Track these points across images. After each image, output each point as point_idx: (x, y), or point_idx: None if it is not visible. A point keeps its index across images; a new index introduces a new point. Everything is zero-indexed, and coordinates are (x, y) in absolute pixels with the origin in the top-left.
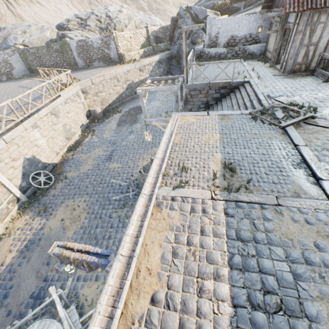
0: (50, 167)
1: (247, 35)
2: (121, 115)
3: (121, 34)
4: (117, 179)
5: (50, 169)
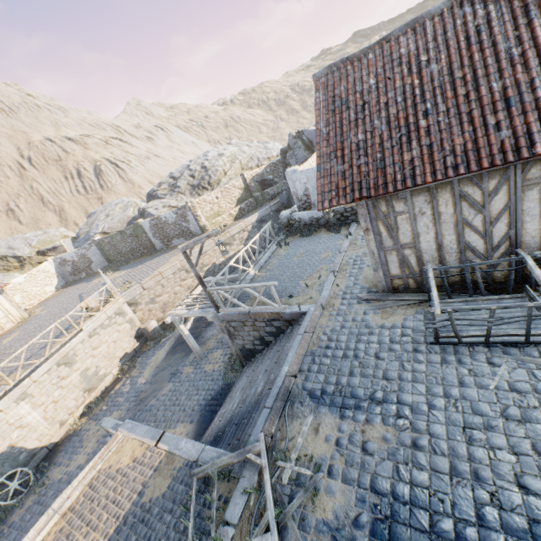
0: (42, 453)
1: None
2: None
3: (201, 199)
4: None
5: (42, 456)
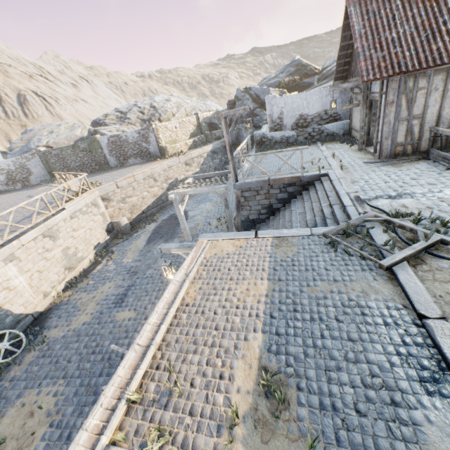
0: (28, 320)
1: (321, 112)
2: (155, 226)
3: (163, 124)
4: (122, 344)
5: (27, 323)
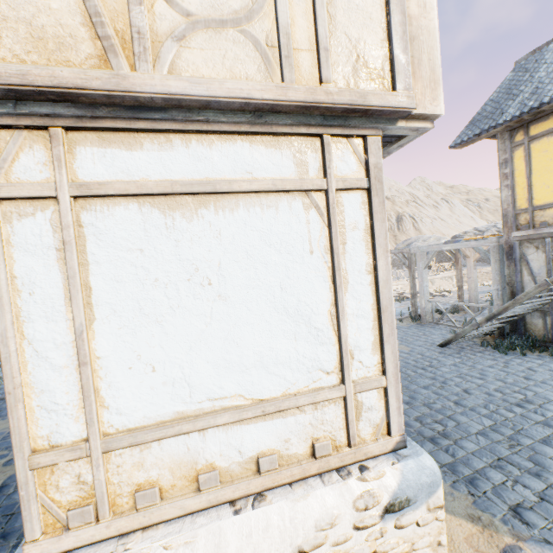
0: None
1: None
2: None
3: None
4: None
5: None
